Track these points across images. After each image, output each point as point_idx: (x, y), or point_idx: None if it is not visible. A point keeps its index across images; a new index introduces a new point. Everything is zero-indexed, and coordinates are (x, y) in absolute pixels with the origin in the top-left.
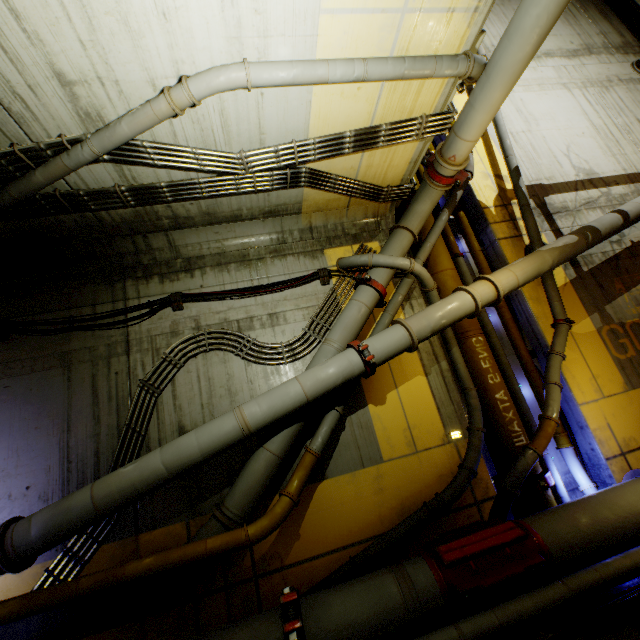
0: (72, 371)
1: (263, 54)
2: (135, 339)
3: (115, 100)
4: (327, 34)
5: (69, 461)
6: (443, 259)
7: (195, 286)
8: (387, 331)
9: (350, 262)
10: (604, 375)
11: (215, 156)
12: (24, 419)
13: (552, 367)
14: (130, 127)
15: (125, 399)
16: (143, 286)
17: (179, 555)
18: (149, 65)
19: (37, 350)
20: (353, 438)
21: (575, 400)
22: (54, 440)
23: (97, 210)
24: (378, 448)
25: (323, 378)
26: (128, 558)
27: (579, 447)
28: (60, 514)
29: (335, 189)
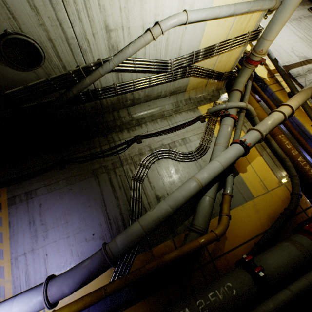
0: (99, 178)
1: (191, 7)
2: (123, 159)
3: (125, 38)
4: None
5: (109, 219)
6: (254, 103)
7: (144, 131)
8: (248, 133)
9: (216, 109)
10: None
11: (160, 62)
12: (82, 203)
13: None
14: (132, 49)
15: (127, 187)
16: (120, 135)
17: (188, 248)
18: (144, 17)
19: (80, 170)
20: (237, 189)
21: None
22: (99, 210)
23: (102, 99)
24: (250, 192)
25: (228, 158)
26: (150, 260)
27: None
28: (129, 236)
29: (204, 76)
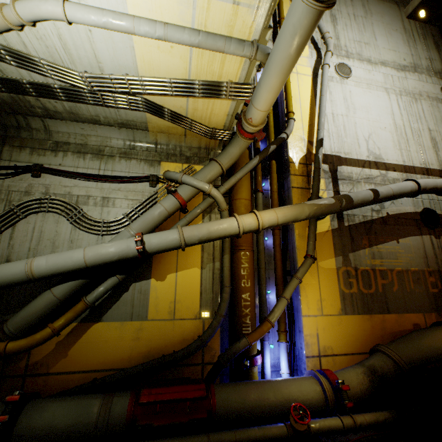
0: None
1: None
2: None
3: None
4: None
5: None
6: (243, 191)
7: (55, 163)
8: (166, 232)
9: (169, 175)
10: (329, 300)
11: (60, 70)
12: None
13: (289, 286)
14: None
15: None
16: (16, 153)
17: None
18: None
19: None
20: (132, 299)
21: (301, 312)
22: None
23: None
24: (147, 310)
25: (102, 253)
26: None
27: (296, 343)
28: None
29: (170, 120)
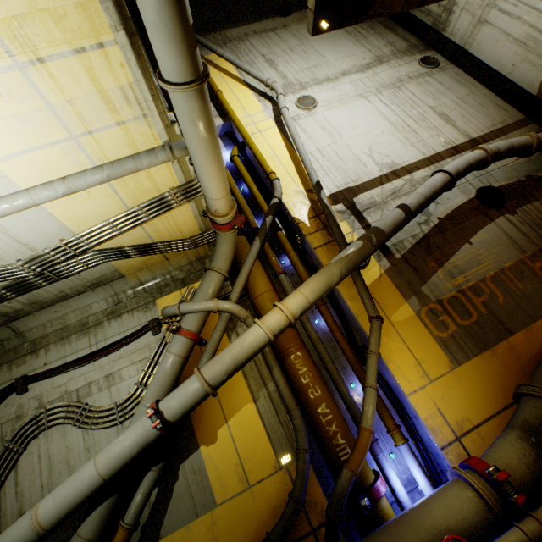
0: None
1: None
2: None
3: None
4: (16, 172)
5: None
6: (259, 284)
7: (39, 365)
8: (183, 384)
9: (166, 313)
10: (428, 358)
11: None
12: None
13: (368, 368)
14: None
15: None
16: None
17: None
18: None
19: None
20: (186, 487)
21: (403, 391)
22: None
23: None
24: (211, 492)
25: (117, 453)
26: None
27: (421, 435)
28: None
29: (138, 254)
